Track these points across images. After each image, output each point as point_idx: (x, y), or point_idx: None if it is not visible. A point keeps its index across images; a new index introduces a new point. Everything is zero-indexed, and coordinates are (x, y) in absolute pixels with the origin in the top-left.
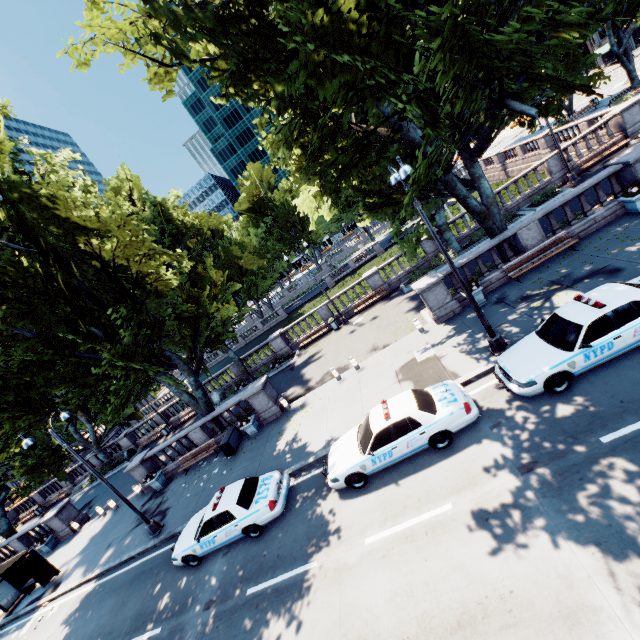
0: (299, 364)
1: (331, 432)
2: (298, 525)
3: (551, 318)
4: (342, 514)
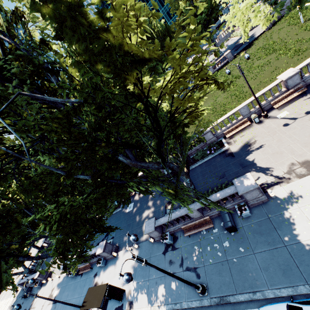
0: (237, 151)
1: None
2: None
3: None
4: None
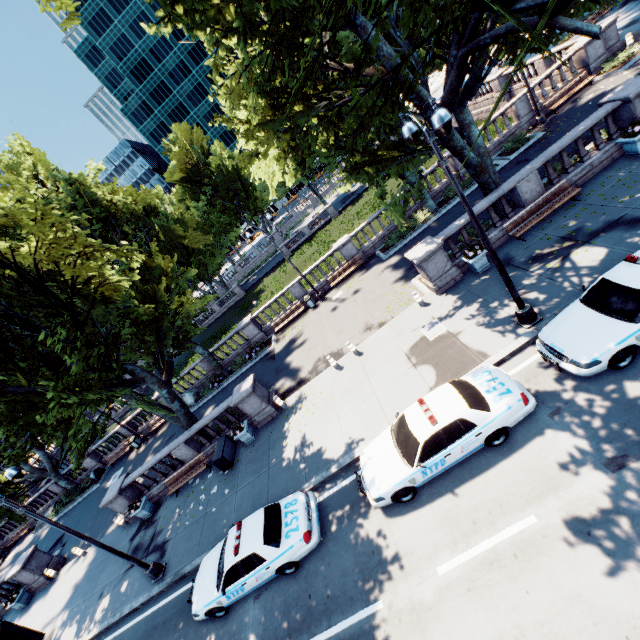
0: (280, 351)
1: (348, 433)
2: (342, 554)
3: (600, 284)
4: (395, 536)
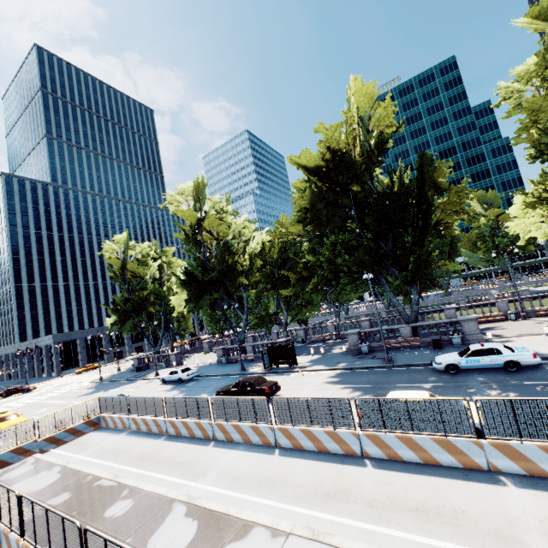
0: None
1: None
2: None
3: None
4: None
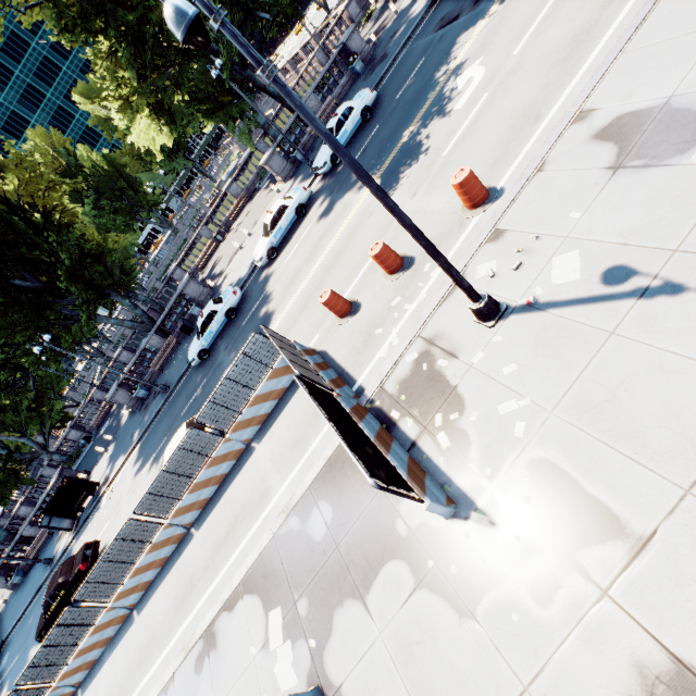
0: (207, 275)
1: (251, 263)
2: (254, 294)
3: None
4: (272, 270)
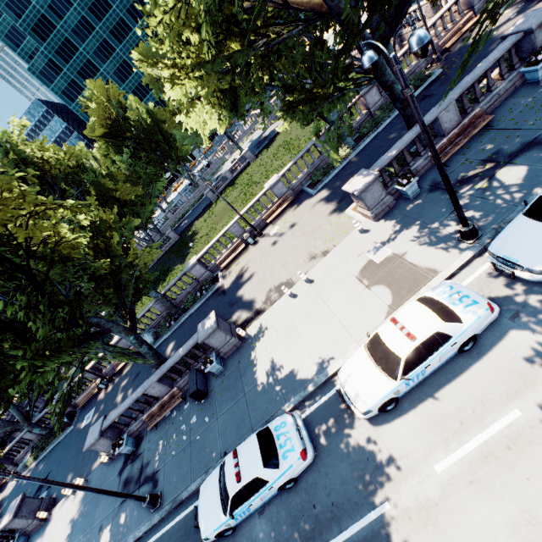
0: (229, 286)
1: (317, 354)
2: (337, 464)
3: None
4: (386, 443)
